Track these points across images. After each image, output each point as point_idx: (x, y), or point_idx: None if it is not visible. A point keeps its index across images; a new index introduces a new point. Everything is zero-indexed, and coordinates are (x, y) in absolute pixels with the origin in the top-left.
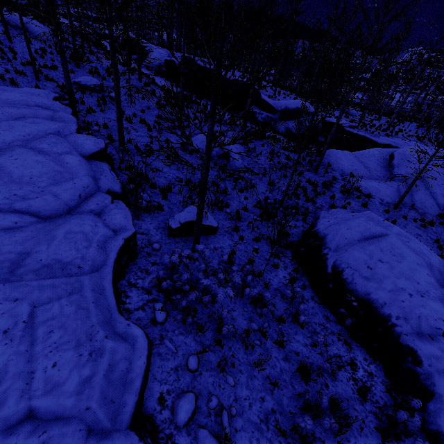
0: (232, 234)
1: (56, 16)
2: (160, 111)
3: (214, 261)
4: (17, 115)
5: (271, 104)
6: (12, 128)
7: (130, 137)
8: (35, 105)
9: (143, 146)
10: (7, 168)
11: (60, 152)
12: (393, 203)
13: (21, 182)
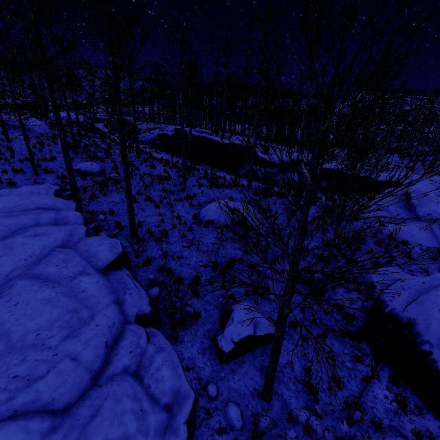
0: (290, 333)
1: (59, 118)
2: (163, 184)
3: (327, 437)
4: (16, 226)
5: (268, 160)
6: (11, 251)
7: (139, 219)
8: (35, 208)
9: (155, 228)
10: (4, 325)
11: (72, 275)
12: (433, 247)
13: (24, 345)
